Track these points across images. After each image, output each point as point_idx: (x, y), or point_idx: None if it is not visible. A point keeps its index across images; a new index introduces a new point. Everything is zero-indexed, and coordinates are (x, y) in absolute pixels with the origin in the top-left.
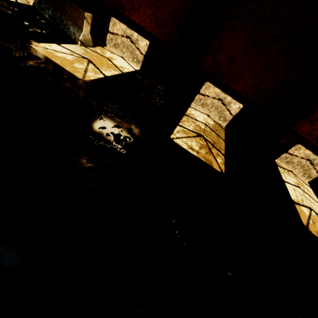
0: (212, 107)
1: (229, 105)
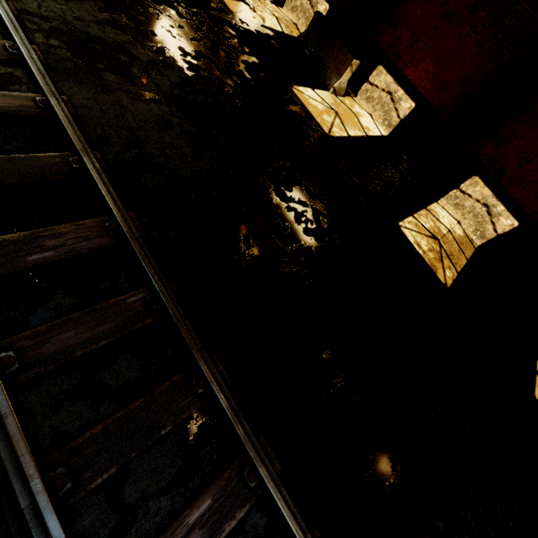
0: (470, 213)
1: (497, 217)
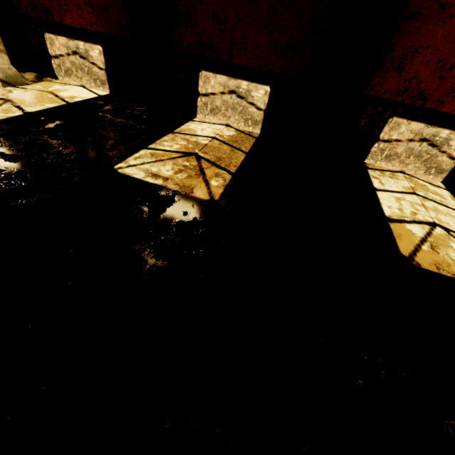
0: (228, 109)
1: (250, 95)
